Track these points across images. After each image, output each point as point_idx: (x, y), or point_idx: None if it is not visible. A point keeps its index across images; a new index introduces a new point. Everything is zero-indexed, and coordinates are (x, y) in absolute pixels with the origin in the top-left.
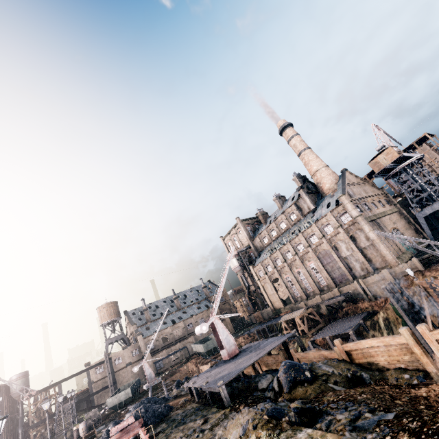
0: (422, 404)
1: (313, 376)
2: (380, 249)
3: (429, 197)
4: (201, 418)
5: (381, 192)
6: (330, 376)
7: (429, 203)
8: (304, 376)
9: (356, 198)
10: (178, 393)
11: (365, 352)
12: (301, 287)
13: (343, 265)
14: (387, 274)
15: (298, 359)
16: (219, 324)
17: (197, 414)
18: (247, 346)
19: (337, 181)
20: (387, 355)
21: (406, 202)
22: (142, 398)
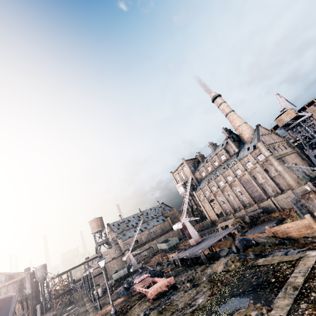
0: None
1: (257, 243)
2: (285, 177)
3: None
4: (190, 270)
5: (284, 139)
6: (266, 243)
7: None
8: (251, 243)
9: (267, 144)
10: (161, 268)
11: (284, 231)
12: (230, 204)
13: (260, 189)
14: (290, 193)
15: None
16: (188, 223)
17: (186, 270)
18: (205, 237)
19: (253, 132)
20: (297, 231)
21: (301, 146)
22: (135, 273)
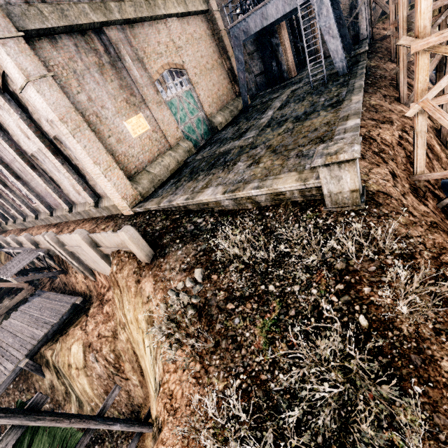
0: None
1: None
2: (79, 156)
3: None
4: None
5: None
6: None
7: None
8: None
9: None
10: None
11: None
12: (5, 197)
13: (38, 176)
14: (84, 245)
15: None
16: None
17: None
18: None
19: None
20: None
21: None
22: None
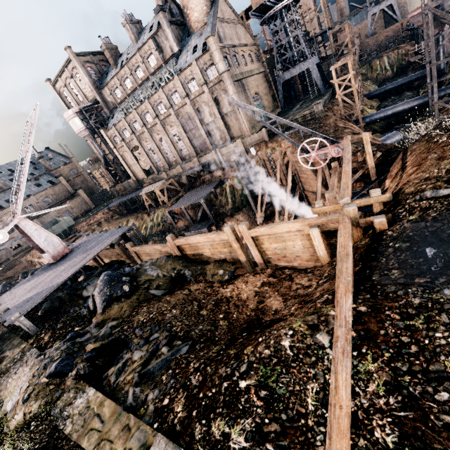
0: (222, 312)
1: (133, 288)
2: (239, 117)
3: (292, 58)
4: None
5: (254, 42)
6: (154, 281)
7: (290, 66)
8: (121, 291)
9: (226, 45)
10: None
11: (194, 246)
12: (164, 156)
13: (205, 133)
14: (240, 144)
15: (135, 252)
16: (30, 225)
17: None
18: (83, 240)
19: (209, 10)
20: (212, 248)
21: (273, 62)
22: None
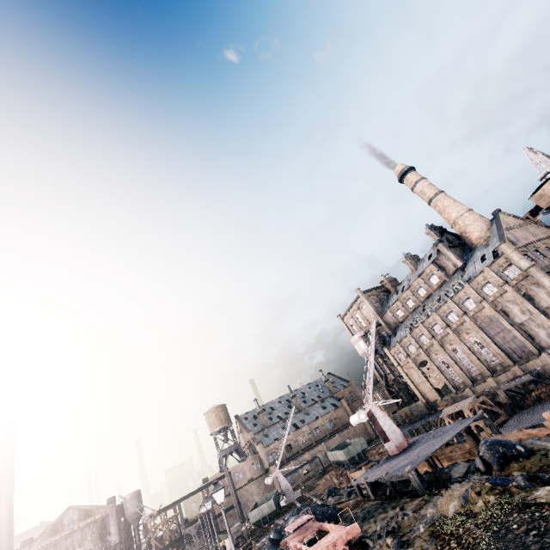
0: None
1: (528, 450)
2: None
3: None
4: (392, 508)
5: None
6: None
7: None
8: (516, 450)
9: (521, 245)
10: (336, 501)
11: None
12: (462, 369)
13: (520, 334)
14: None
15: None
16: (378, 411)
17: (384, 507)
18: (416, 438)
19: (489, 226)
20: None
21: None
22: (290, 510)
